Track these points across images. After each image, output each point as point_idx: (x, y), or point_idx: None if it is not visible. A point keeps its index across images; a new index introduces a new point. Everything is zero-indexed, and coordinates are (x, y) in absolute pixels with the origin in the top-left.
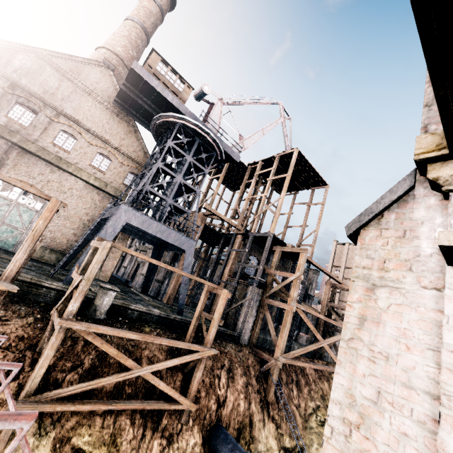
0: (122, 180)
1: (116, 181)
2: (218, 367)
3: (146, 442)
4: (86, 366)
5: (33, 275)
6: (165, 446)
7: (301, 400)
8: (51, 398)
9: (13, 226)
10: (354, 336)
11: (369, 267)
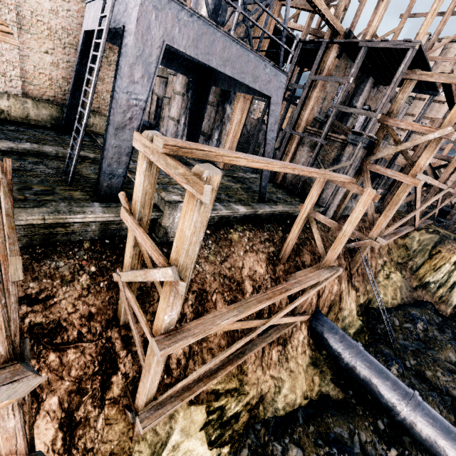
0: None
1: None
2: (316, 260)
3: (266, 355)
4: (189, 316)
5: (41, 207)
6: (281, 350)
7: (373, 261)
8: (176, 391)
9: None
10: None
11: None
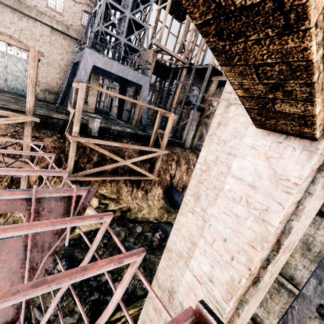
0: (79, 22)
1: (75, 23)
2: (170, 160)
3: (134, 192)
4: (95, 160)
5: (45, 111)
6: (144, 194)
7: None
8: (82, 175)
9: (15, 75)
10: (213, 133)
11: (230, 92)
